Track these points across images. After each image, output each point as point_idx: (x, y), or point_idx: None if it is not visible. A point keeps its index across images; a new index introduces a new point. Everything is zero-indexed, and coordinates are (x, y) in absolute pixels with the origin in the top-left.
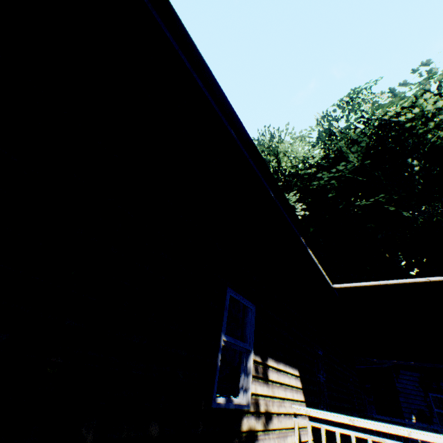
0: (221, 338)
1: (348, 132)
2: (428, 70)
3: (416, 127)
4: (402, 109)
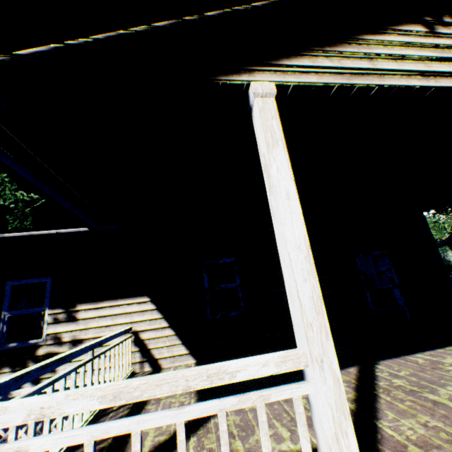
0: (3, 314)
1: None
2: None
3: None
4: None
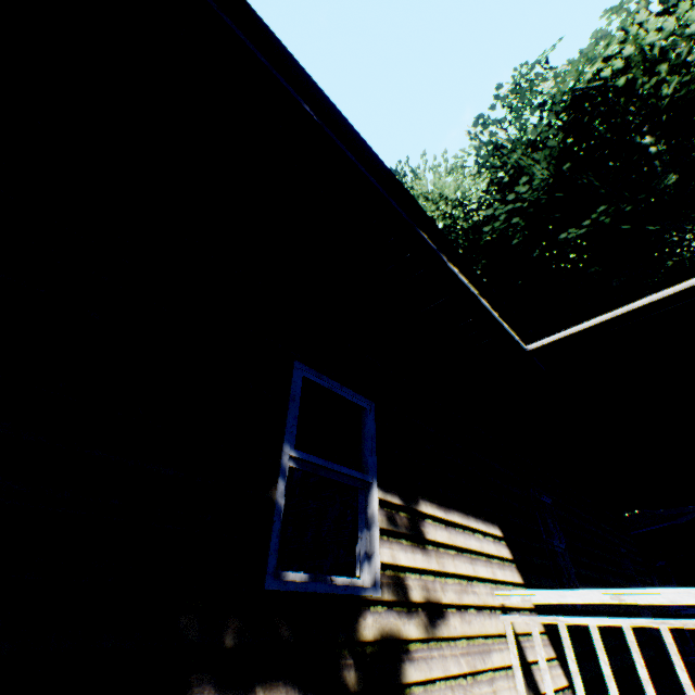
0: (285, 451)
1: (523, 134)
2: (638, 1)
3: (637, 81)
4: (605, 60)
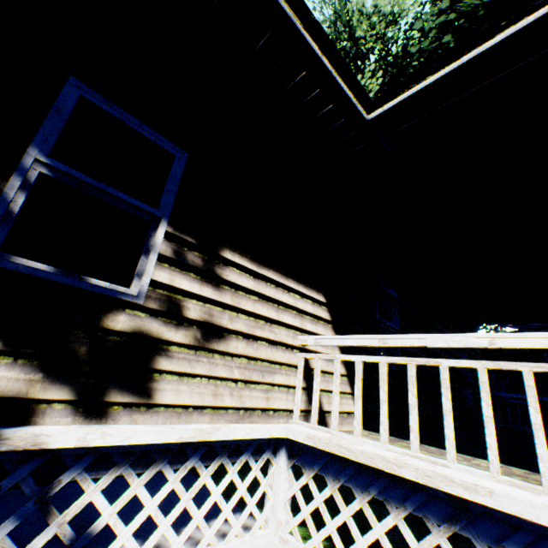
0: (29, 153)
1: None
2: None
3: None
4: None
